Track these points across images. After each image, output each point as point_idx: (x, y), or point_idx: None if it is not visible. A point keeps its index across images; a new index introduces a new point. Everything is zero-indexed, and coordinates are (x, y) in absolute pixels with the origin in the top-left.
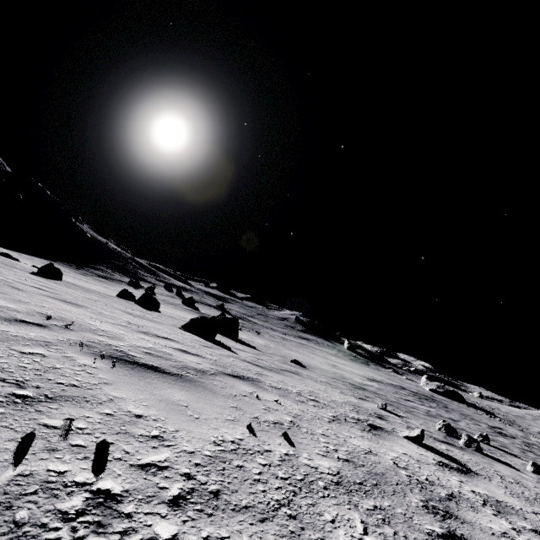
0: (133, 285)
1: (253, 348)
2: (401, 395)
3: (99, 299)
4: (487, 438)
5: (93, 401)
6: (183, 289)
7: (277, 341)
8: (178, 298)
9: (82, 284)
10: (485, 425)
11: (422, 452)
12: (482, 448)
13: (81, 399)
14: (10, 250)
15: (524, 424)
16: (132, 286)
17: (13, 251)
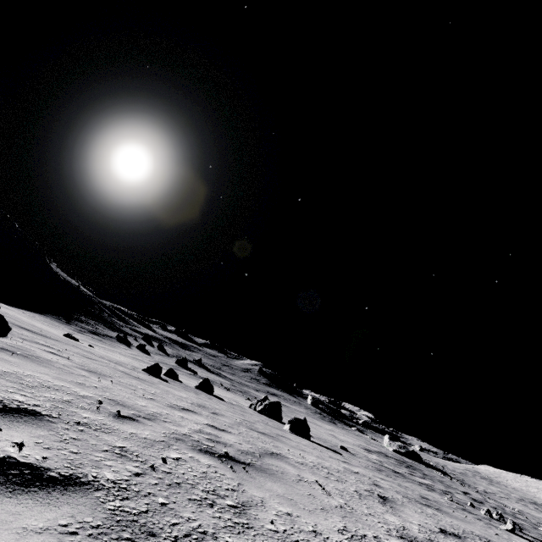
0: (122, 341)
1: None
2: (399, 467)
3: (222, 405)
4: (501, 515)
5: (487, 538)
6: (158, 341)
7: None
8: (165, 355)
9: (129, 362)
10: (460, 492)
11: (525, 540)
12: None
13: (487, 538)
14: (10, 305)
15: (471, 483)
16: (123, 343)
17: (15, 308)
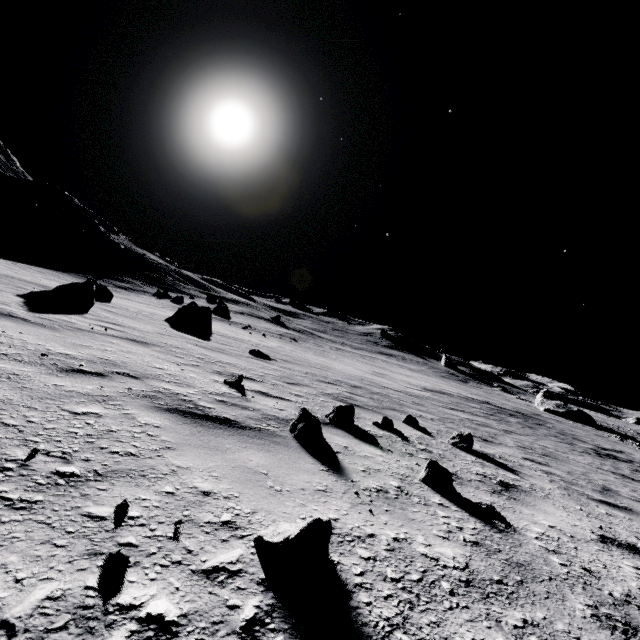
0: (160, 296)
1: (203, 337)
2: (456, 405)
3: None
4: (467, 439)
5: None
6: (233, 302)
7: (316, 349)
8: None
9: (39, 281)
10: (589, 446)
11: None
12: (389, 445)
13: None
14: (6, 259)
15: None
16: (158, 297)
17: (9, 261)
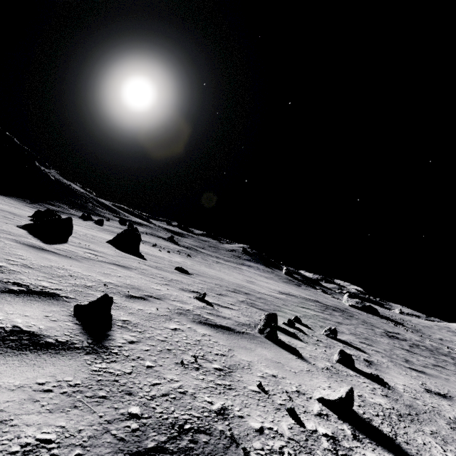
0: (85, 218)
1: (140, 257)
2: (303, 304)
3: None
4: (334, 332)
5: None
6: (138, 224)
7: (205, 262)
8: None
9: None
10: (381, 330)
11: (19, 319)
12: (302, 338)
13: None
14: None
15: (428, 332)
16: (83, 219)
17: None
